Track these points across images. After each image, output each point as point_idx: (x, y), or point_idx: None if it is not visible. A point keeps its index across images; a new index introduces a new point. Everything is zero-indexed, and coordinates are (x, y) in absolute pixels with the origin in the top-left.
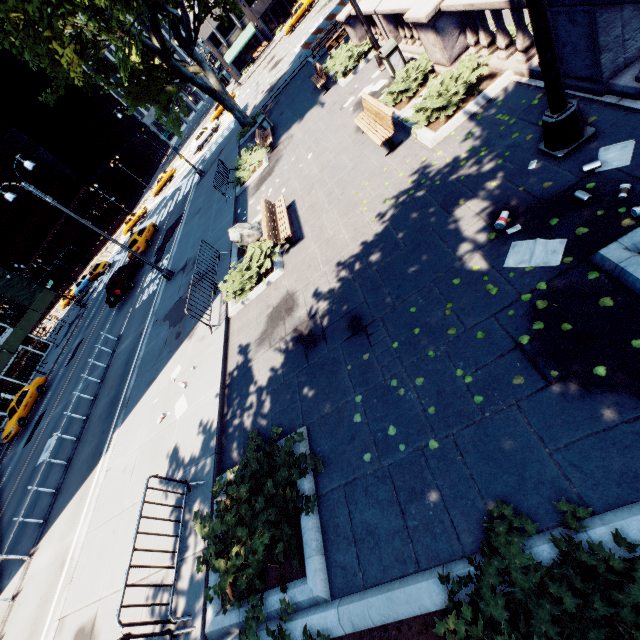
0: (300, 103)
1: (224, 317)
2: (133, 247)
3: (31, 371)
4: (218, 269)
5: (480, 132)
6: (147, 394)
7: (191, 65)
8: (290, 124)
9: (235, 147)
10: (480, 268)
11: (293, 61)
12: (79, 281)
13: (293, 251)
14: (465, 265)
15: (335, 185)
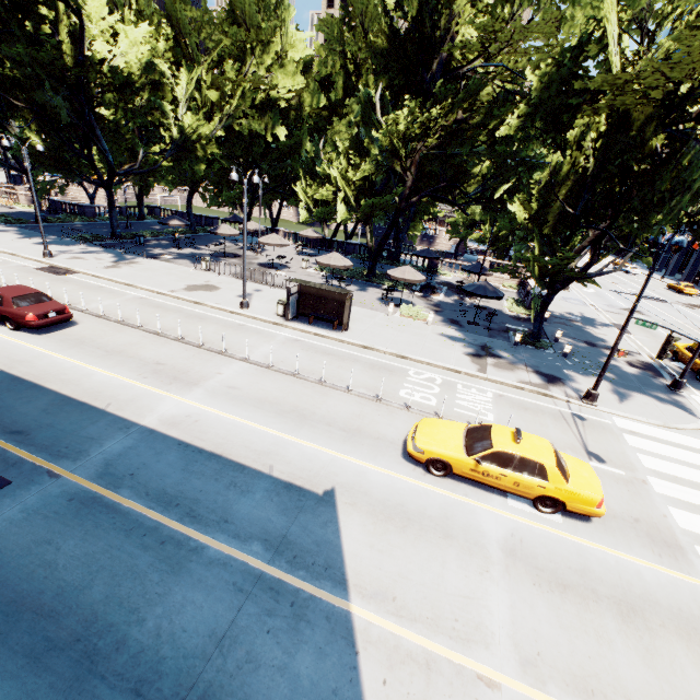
0: None
1: None
2: None
3: None
4: None
5: None
6: None
7: None
8: None
9: None
10: None
11: None
12: None
13: None
14: None
15: None
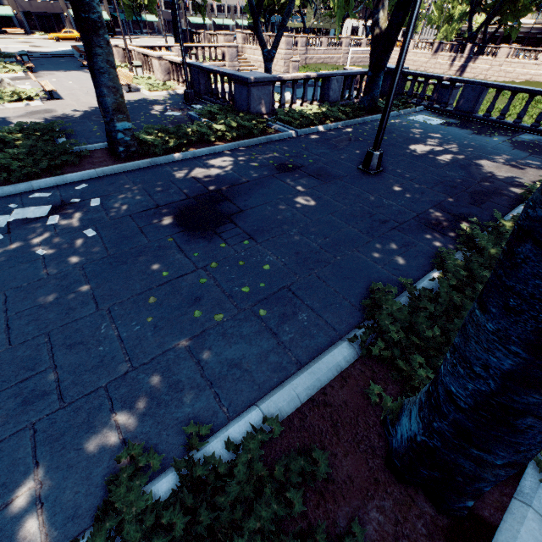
0: (64, 66)
1: None
2: None
3: None
4: None
5: (168, 97)
6: None
7: None
8: (53, 70)
9: None
10: (157, 114)
11: (58, 51)
12: None
13: (53, 101)
14: (152, 113)
15: (92, 92)
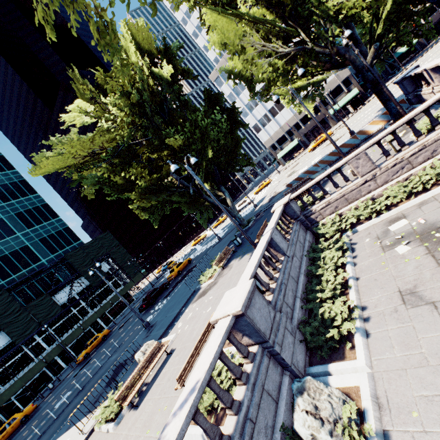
0: (256, 236)
1: (92, 427)
2: (171, 273)
3: (119, 313)
4: (137, 361)
5: None
6: (59, 438)
7: (220, 191)
8: (241, 252)
9: (232, 236)
10: None
11: None
12: (165, 264)
13: (129, 414)
14: None
15: (175, 373)
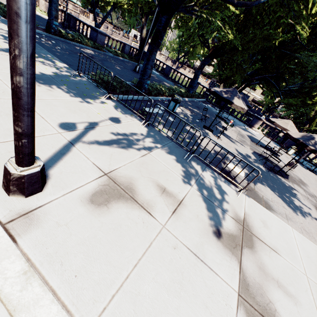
0: None
1: None
2: None
3: None
4: None
5: None
6: None
7: None
8: None
9: None
10: None
11: None
12: None
13: None
14: None
15: None
